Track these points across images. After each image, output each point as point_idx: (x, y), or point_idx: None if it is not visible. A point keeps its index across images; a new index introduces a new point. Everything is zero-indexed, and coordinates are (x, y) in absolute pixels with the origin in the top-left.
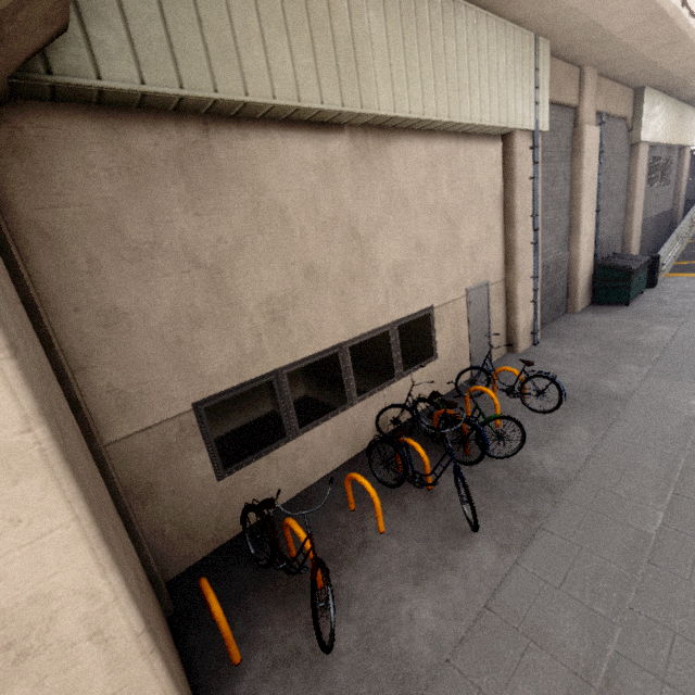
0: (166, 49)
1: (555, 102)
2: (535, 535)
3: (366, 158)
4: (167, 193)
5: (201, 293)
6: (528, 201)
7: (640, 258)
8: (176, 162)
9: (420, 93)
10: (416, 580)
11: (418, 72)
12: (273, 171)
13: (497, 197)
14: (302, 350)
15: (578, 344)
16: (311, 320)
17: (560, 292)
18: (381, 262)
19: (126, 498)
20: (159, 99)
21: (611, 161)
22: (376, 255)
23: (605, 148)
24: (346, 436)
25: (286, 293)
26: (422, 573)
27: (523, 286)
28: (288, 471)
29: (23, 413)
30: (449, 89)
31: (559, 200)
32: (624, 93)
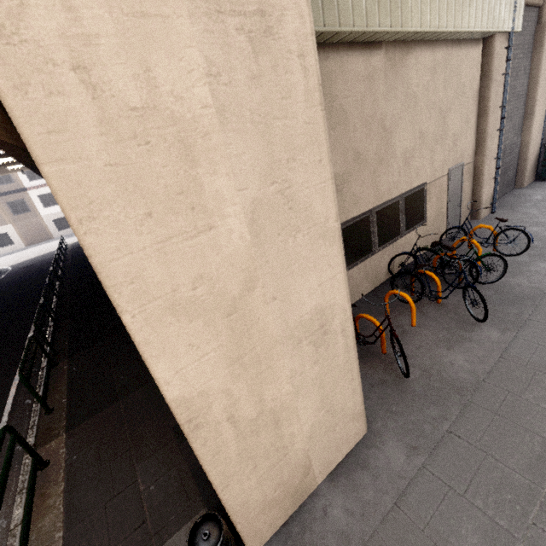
0: None
1: (525, 3)
2: (525, 323)
3: (393, 67)
4: None
5: None
6: (499, 94)
7: None
8: None
9: (437, 10)
10: (448, 347)
11: None
12: (340, 82)
13: (475, 92)
14: (350, 213)
15: (530, 210)
16: (356, 192)
17: (511, 171)
18: (397, 148)
19: None
20: None
21: None
22: (395, 144)
23: None
24: (371, 274)
25: (343, 172)
26: (451, 344)
27: (489, 165)
28: None
29: (336, 212)
30: (455, 3)
31: (519, 92)
32: None
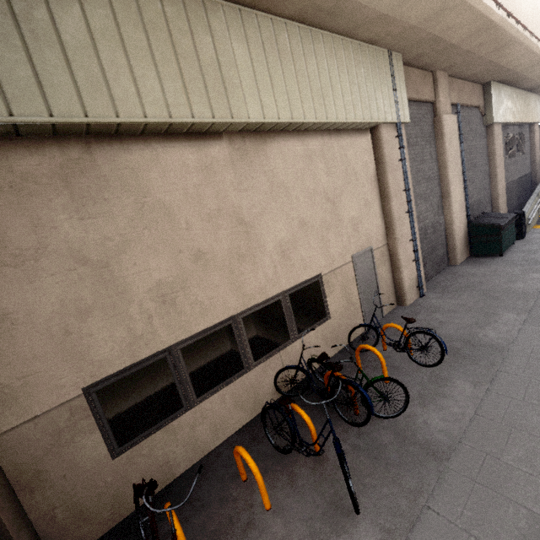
0: (35, 86)
1: (414, 100)
2: (420, 516)
3: (245, 157)
4: (51, 204)
5: (88, 287)
6: (399, 178)
7: (506, 216)
8: (59, 177)
9: (287, 102)
10: None
11: (284, 86)
12: (156, 175)
13: (372, 177)
14: (195, 326)
15: (459, 295)
16: (202, 299)
17: (441, 249)
18: (268, 241)
19: (3, 495)
20: (33, 127)
21: (471, 140)
22: (262, 236)
23: (464, 130)
24: (246, 398)
25: (175, 278)
26: None
27: (404, 248)
28: (187, 440)
29: None
30: (314, 97)
31: (429, 175)
32: (474, 88)
